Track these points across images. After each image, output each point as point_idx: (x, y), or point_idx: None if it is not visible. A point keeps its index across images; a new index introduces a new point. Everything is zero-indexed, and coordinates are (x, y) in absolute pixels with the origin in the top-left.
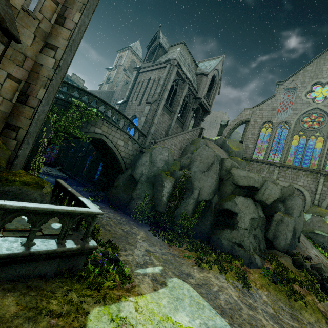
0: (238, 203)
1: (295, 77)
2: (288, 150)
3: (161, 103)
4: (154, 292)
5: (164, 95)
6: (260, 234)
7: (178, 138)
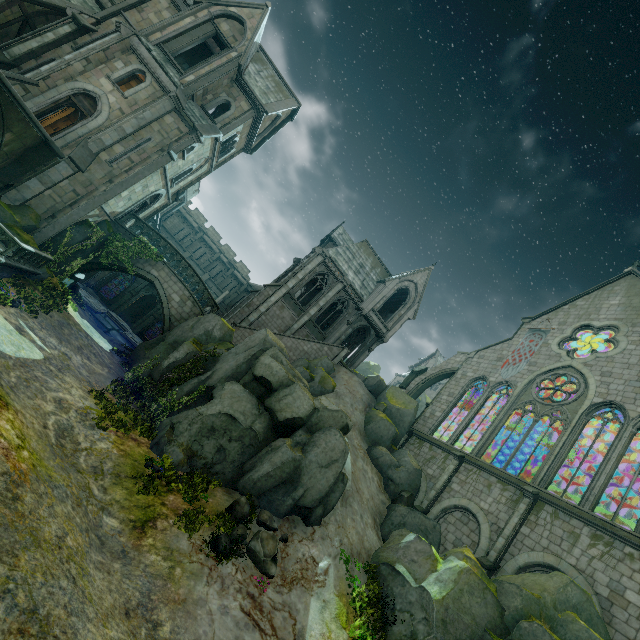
0: (227, 388)
1: (553, 314)
2: (493, 434)
3: (281, 290)
4: (2, 316)
5: (289, 283)
6: (234, 455)
7: (283, 339)
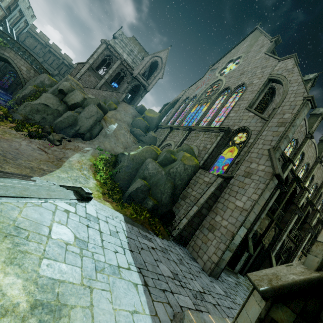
0: (44, 95)
1: (221, 60)
2: (186, 116)
3: (86, 65)
4: None
5: (89, 61)
6: (50, 120)
7: (90, 90)
